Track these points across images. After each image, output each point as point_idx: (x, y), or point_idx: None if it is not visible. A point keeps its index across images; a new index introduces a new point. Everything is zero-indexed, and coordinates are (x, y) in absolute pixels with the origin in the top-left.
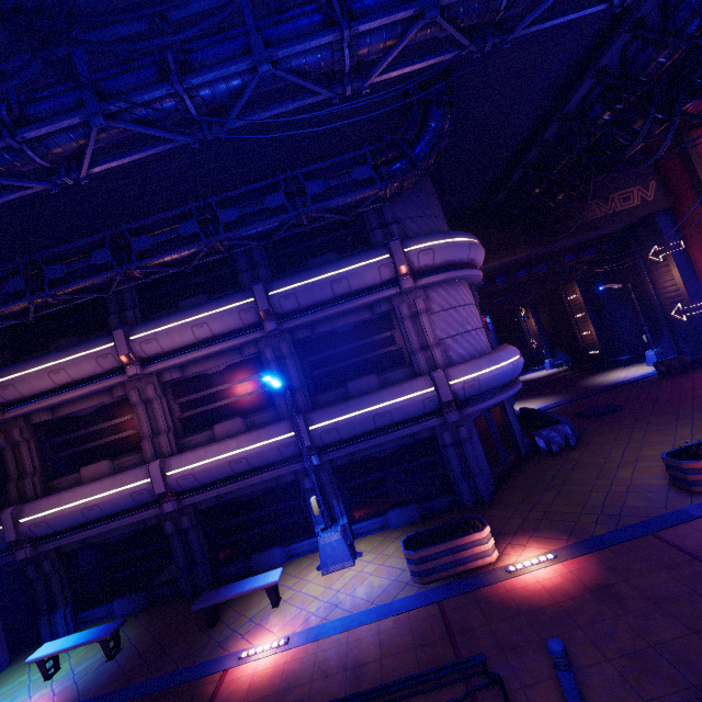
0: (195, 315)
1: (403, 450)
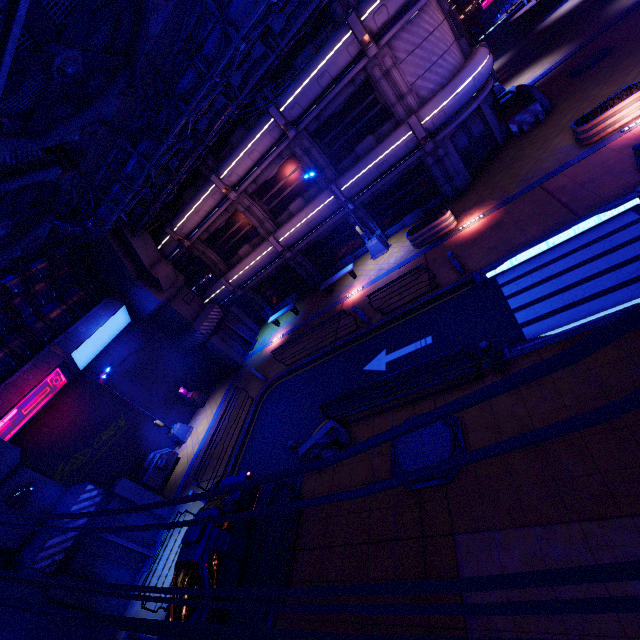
0: (246, 147)
1: (404, 179)
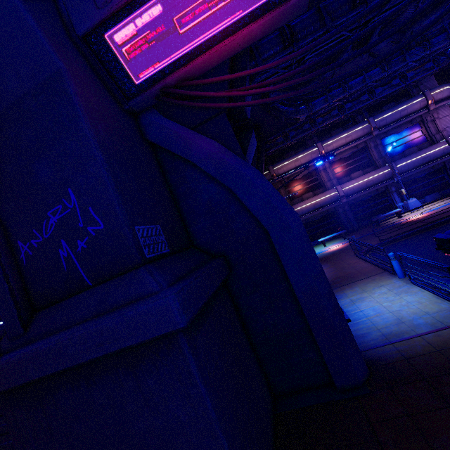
0: (346, 133)
1: (428, 174)
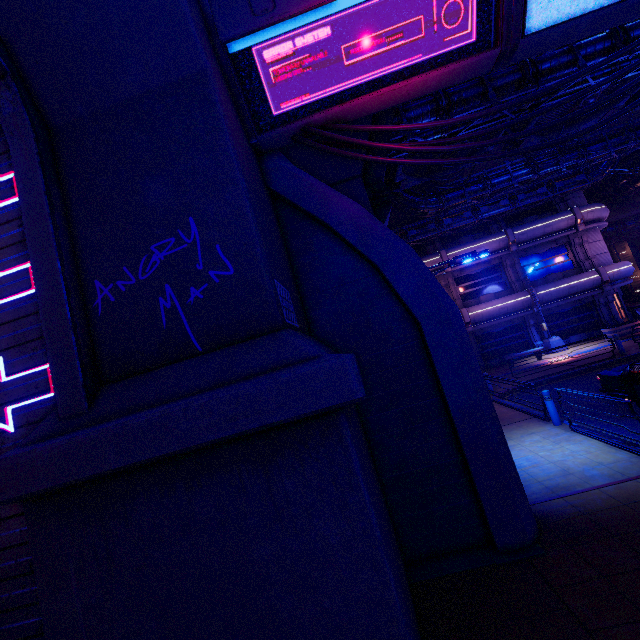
0: (478, 243)
1: (574, 309)
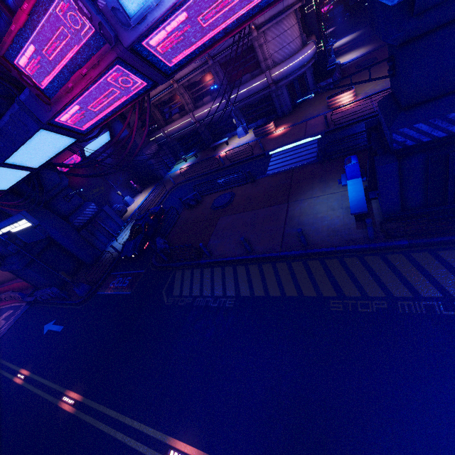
0: None
1: (261, 100)
